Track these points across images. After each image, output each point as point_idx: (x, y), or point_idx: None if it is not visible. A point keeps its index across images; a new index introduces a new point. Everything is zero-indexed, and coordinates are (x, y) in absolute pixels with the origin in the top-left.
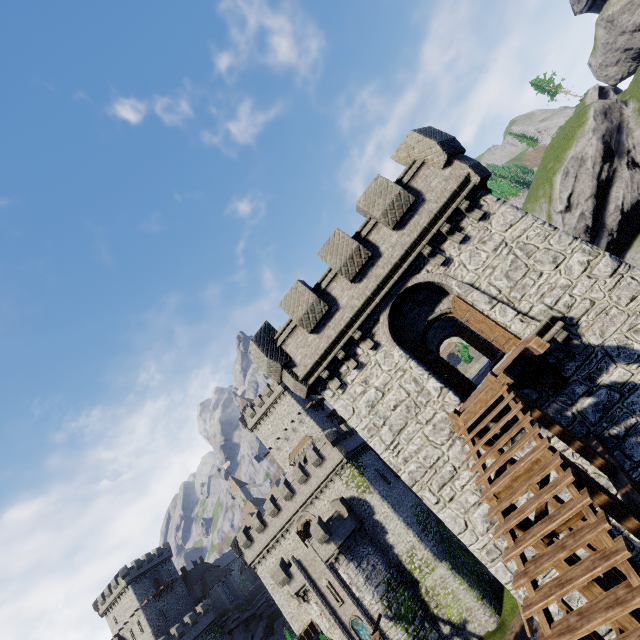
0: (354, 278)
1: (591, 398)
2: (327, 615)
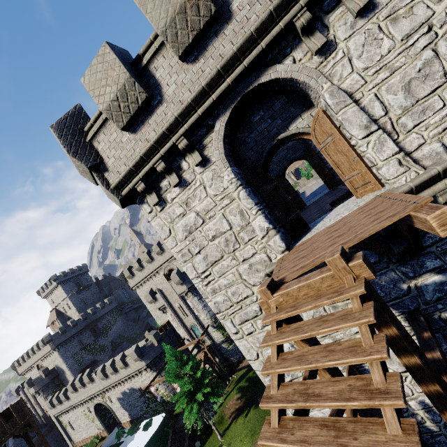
0: (186, 53)
1: (440, 276)
2: (177, 321)
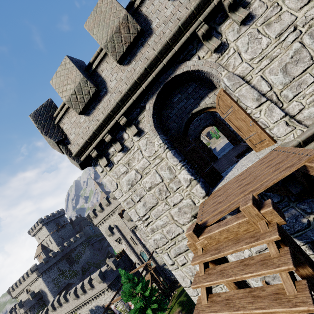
0: (122, 58)
1: None
2: (129, 249)
